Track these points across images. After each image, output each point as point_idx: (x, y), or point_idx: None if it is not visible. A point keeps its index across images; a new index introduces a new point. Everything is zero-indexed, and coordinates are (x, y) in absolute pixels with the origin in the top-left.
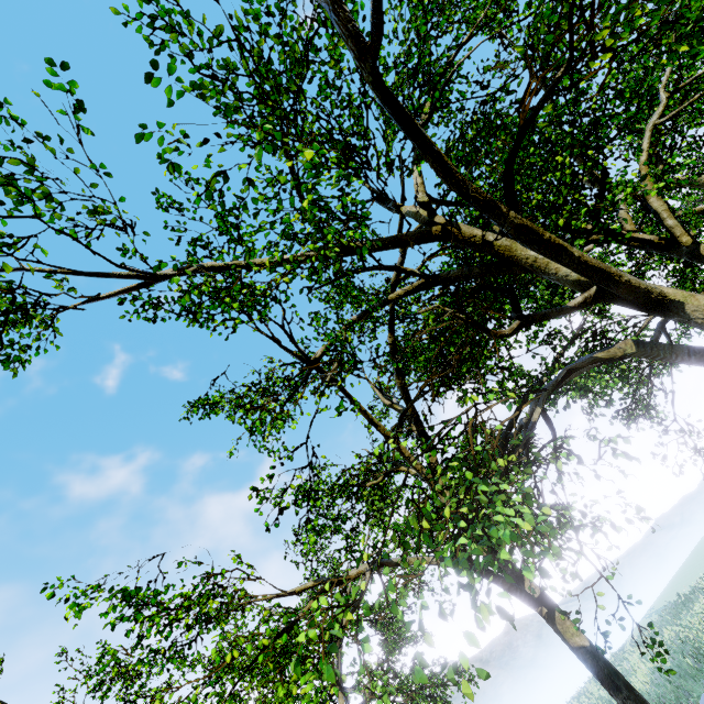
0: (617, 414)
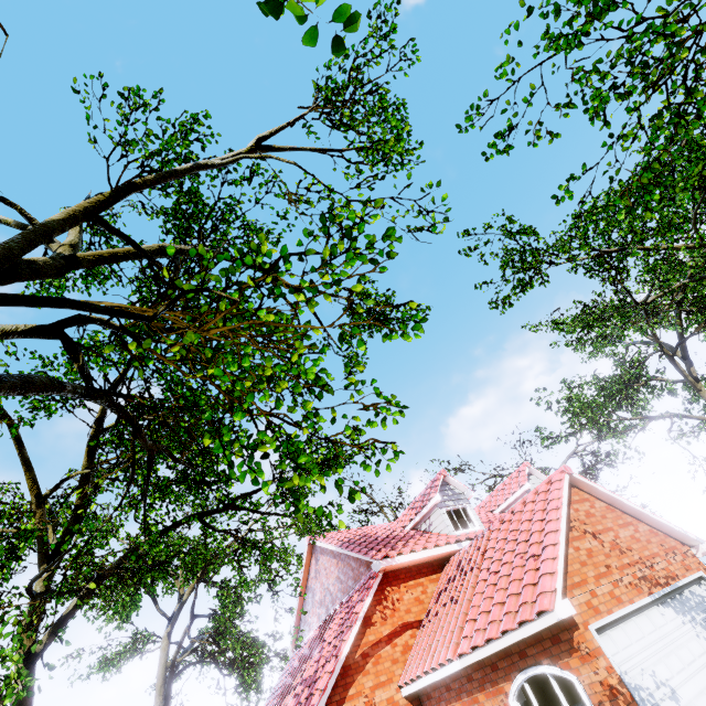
0: None
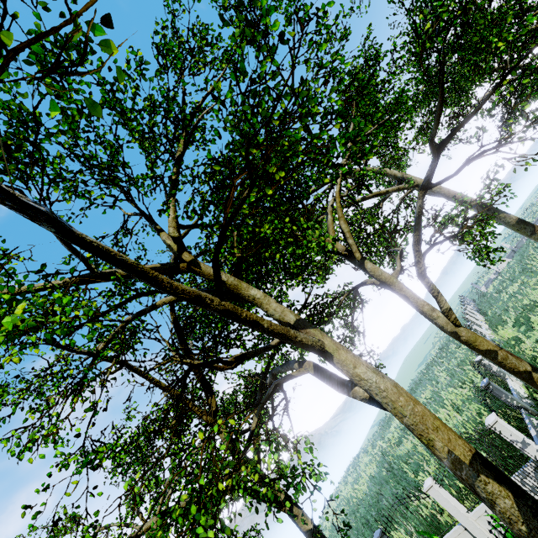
0: None
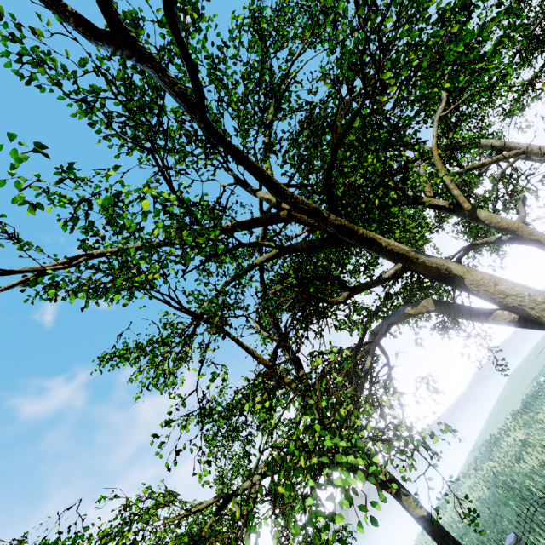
0: (434, 326)
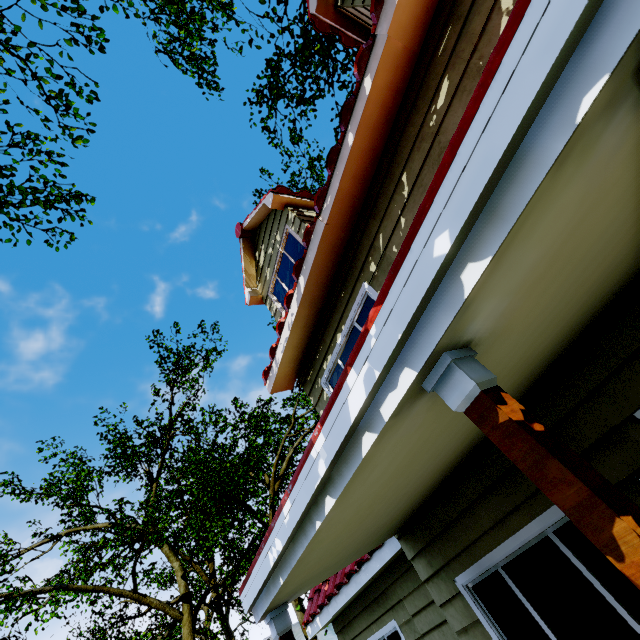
0: None
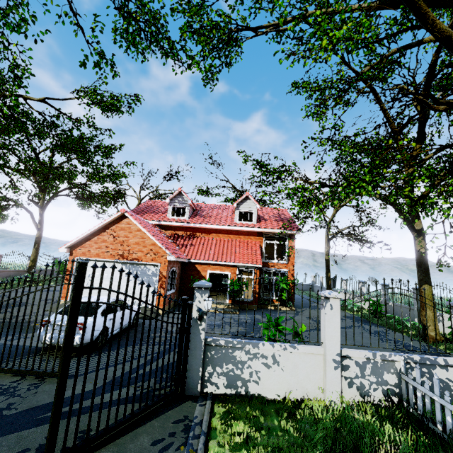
0: None
